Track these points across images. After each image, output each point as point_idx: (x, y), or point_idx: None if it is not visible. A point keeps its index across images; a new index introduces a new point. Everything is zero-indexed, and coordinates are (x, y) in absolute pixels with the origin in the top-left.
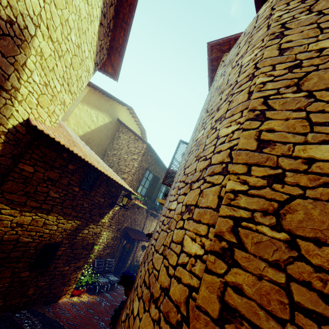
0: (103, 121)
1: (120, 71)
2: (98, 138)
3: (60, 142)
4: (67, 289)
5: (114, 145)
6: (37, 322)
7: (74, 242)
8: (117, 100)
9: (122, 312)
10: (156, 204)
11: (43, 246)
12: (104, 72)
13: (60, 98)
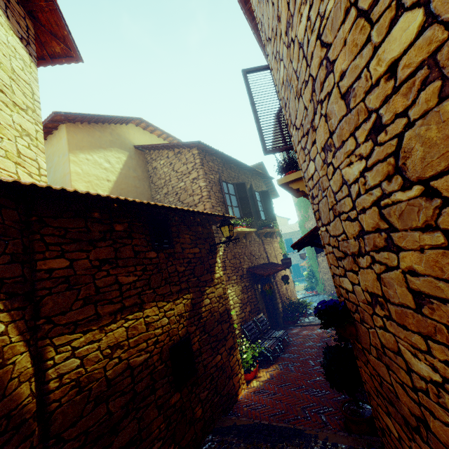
0: (118, 161)
1: (71, 37)
2: (131, 188)
3: (65, 188)
4: (237, 379)
5: (157, 184)
6: (235, 440)
7: (203, 323)
8: (113, 119)
9: (358, 364)
10: (261, 220)
11: (169, 352)
12: (52, 59)
13: (11, 124)
